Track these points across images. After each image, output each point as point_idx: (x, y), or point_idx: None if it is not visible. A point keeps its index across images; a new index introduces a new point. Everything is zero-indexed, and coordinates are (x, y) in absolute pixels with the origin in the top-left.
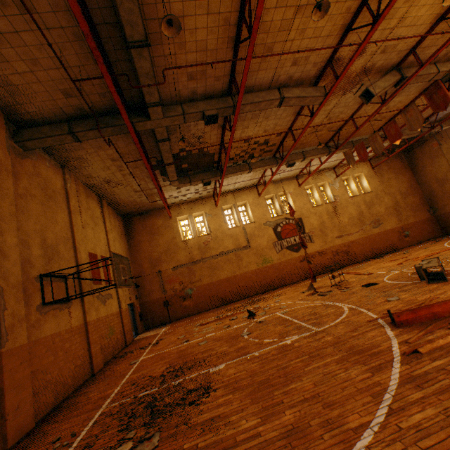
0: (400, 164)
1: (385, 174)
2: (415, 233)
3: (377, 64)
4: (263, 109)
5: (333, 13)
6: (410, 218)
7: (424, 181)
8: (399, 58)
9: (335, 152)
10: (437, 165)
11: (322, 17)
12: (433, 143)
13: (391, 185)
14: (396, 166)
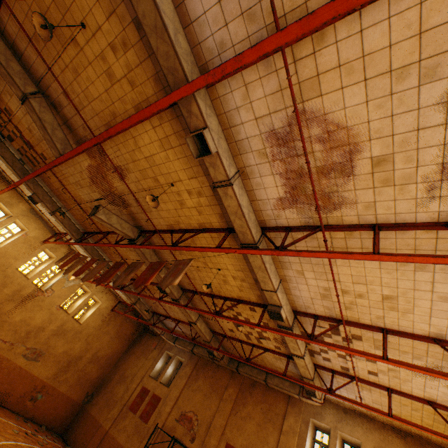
0: (131, 332)
1: (112, 326)
2: (46, 404)
3: (133, 207)
4: (4, 77)
5: (104, 99)
6: (66, 384)
7: (121, 364)
8: (148, 227)
9: (84, 248)
10: (137, 362)
11: (47, 40)
12: (156, 342)
13: (102, 339)
14: (126, 330)
